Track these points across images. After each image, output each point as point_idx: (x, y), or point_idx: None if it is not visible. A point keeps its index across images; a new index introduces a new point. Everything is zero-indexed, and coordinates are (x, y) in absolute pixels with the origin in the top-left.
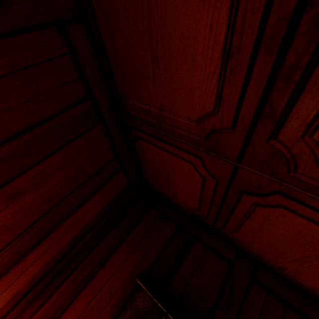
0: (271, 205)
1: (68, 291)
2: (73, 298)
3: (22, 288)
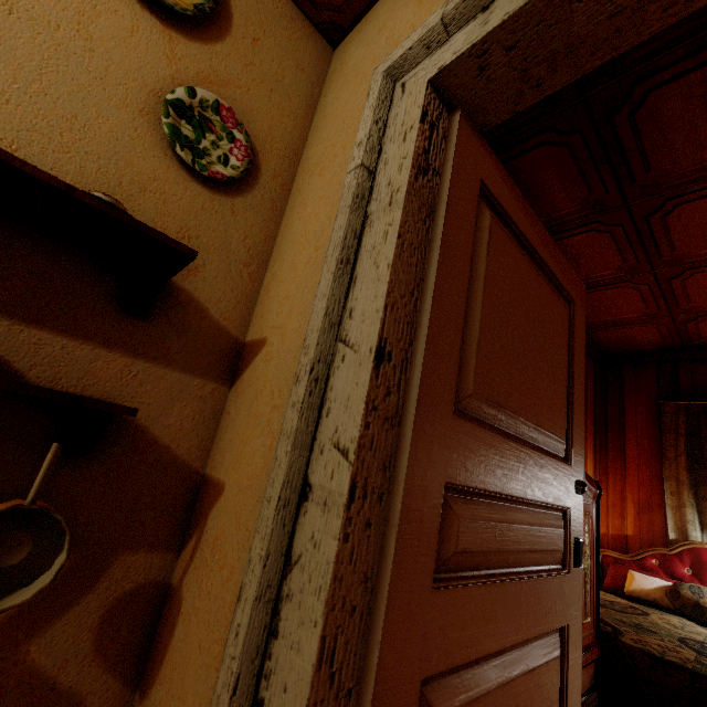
0: (702, 321)
1: (616, 437)
2: (623, 437)
3: (593, 444)
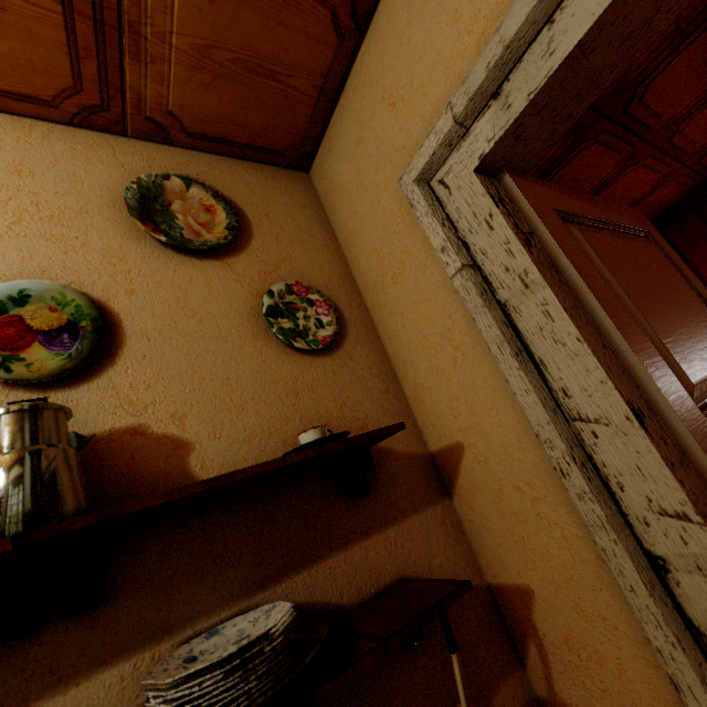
0: None
1: None
2: None
3: None
